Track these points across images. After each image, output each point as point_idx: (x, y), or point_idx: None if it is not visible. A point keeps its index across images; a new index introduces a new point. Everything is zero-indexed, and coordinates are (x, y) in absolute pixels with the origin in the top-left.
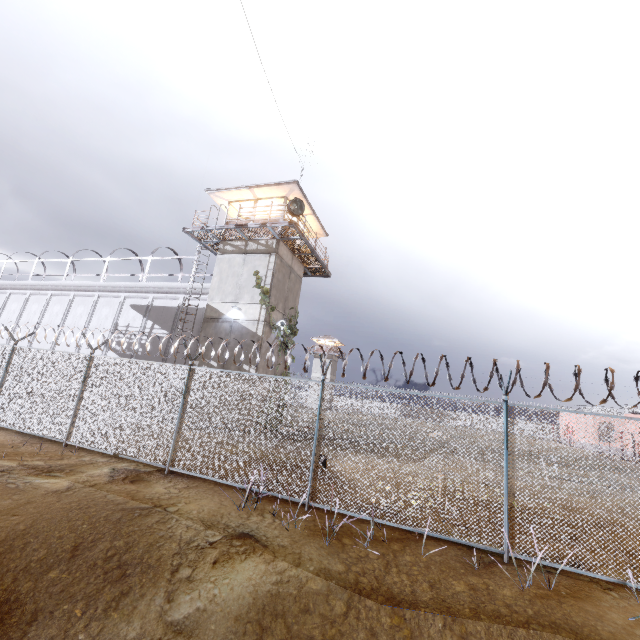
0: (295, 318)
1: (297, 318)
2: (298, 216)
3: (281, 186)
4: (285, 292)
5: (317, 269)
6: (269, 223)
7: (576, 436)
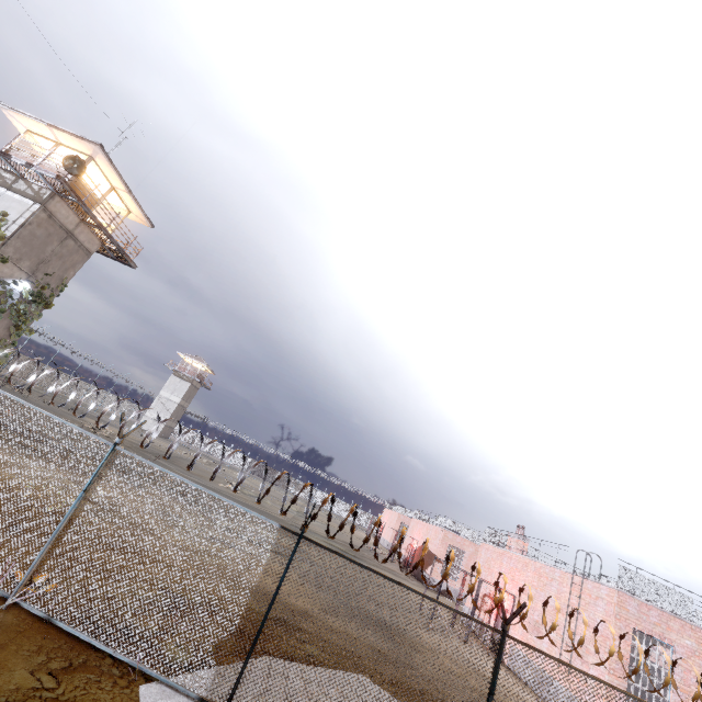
0: (52, 288)
1: (62, 291)
2: (77, 177)
3: (83, 141)
4: (45, 253)
5: (119, 253)
6: (36, 166)
7: (384, 532)
